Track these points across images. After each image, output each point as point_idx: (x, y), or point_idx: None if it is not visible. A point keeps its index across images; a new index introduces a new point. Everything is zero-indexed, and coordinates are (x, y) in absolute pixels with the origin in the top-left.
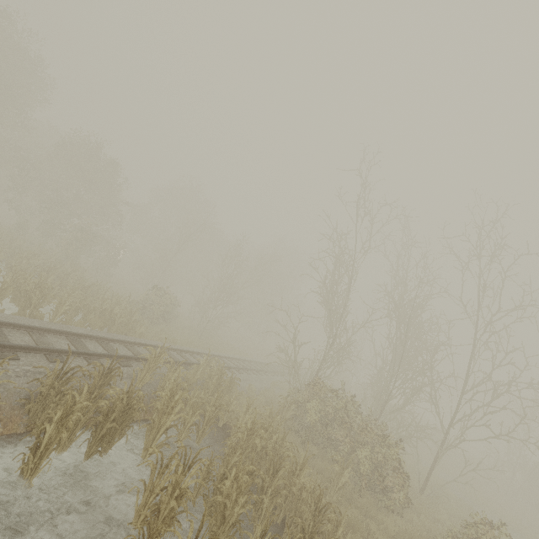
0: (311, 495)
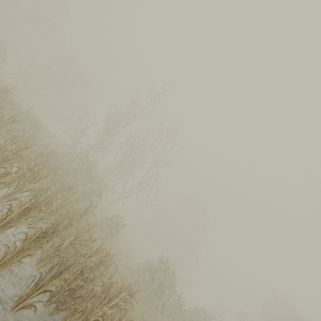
0: (68, 184)
